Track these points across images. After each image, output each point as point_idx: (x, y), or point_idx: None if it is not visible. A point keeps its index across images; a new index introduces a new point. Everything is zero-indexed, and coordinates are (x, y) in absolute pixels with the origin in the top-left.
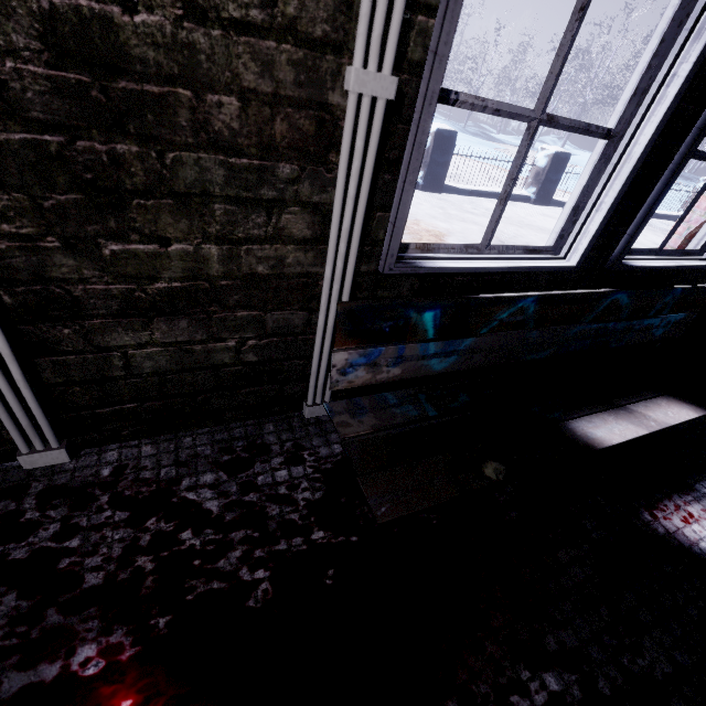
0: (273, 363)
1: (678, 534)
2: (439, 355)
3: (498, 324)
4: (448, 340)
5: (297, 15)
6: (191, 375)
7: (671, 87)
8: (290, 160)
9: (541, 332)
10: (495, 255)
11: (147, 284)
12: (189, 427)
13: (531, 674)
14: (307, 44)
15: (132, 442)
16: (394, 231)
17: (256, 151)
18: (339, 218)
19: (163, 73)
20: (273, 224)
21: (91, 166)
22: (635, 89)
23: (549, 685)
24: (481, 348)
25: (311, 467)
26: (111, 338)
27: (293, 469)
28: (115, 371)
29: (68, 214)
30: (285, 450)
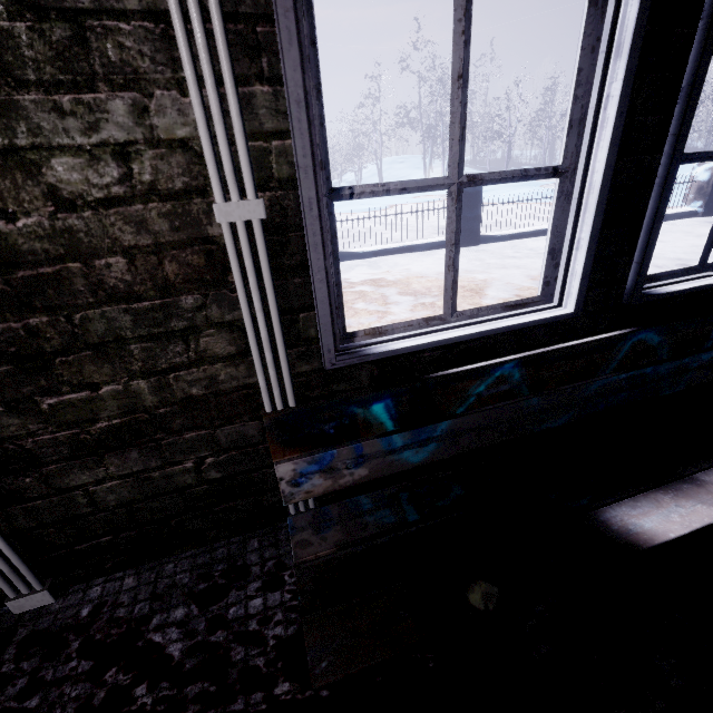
0: (240, 476)
1: None
2: (411, 446)
3: (476, 400)
4: (416, 428)
5: (154, 179)
6: (157, 501)
7: (609, 109)
8: (190, 291)
9: (543, 397)
10: (466, 321)
11: (89, 426)
12: (172, 552)
13: None
14: (172, 197)
15: (118, 574)
16: (321, 328)
17: (155, 293)
18: (253, 331)
19: (52, 256)
20: (193, 349)
21: (12, 341)
22: (569, 122)
23: None
24: (465, 428)
25: (290, 591)
26: (70, 479)
27: (270, 596)
28: (82, 508)
29: (4, 383)
30: (265, 571)
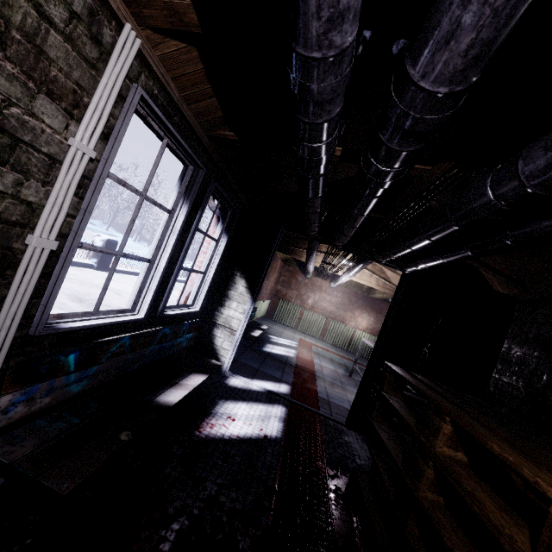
0: None
1: (210, 434)
2: (77, 381)
3: (111, 354)
4: (83, 370)
5: (2, 211)
6: None
7: (169, 248)
8: None
9: (133, 354)
10: (102, 316)
11: None
12: None
13: (166, 530)
14: (5, 222)
15: None
16: (46, 309)
17: None
18: (10, 306)
19: None
20: None
21: None
22: (157, 246)
23: (175, 528)
24: (102, 370)
25: None
26: None
27: None
28: None
29: None
30: None
